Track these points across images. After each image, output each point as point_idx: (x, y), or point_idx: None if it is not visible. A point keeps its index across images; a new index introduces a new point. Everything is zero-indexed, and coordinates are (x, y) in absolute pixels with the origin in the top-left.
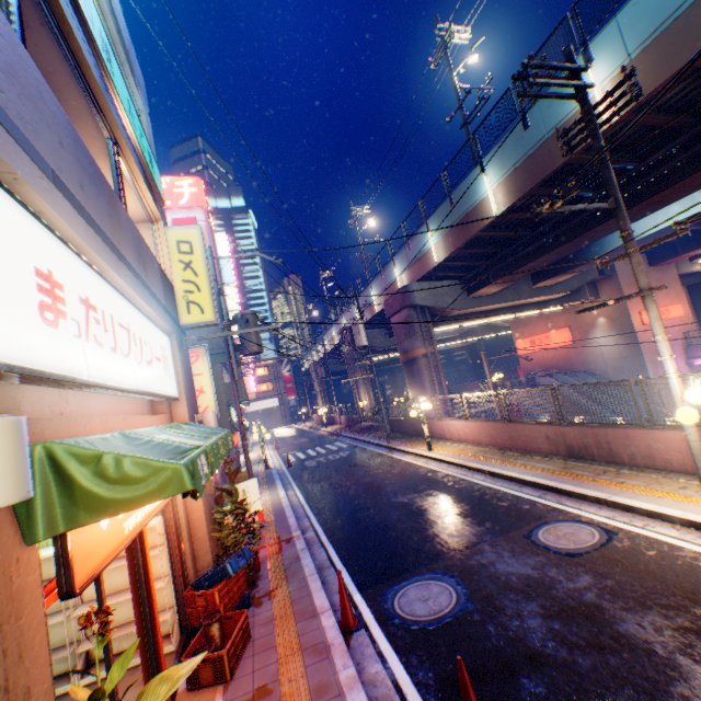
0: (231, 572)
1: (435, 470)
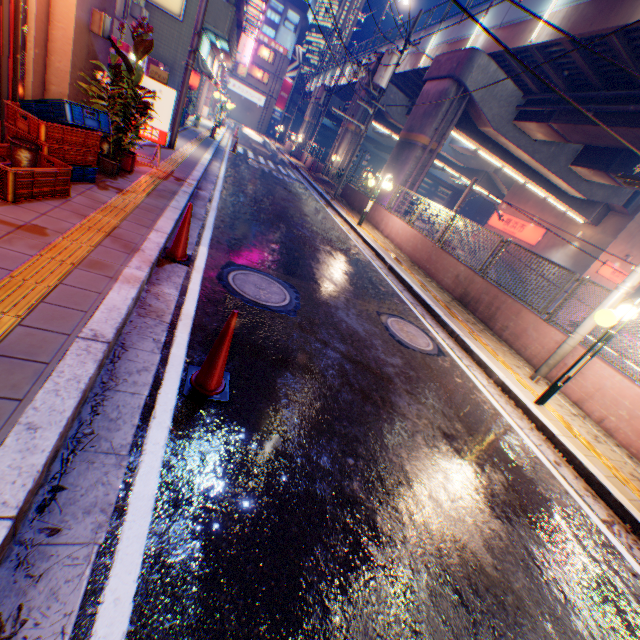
0: (69, 118)
1: (350, 239)
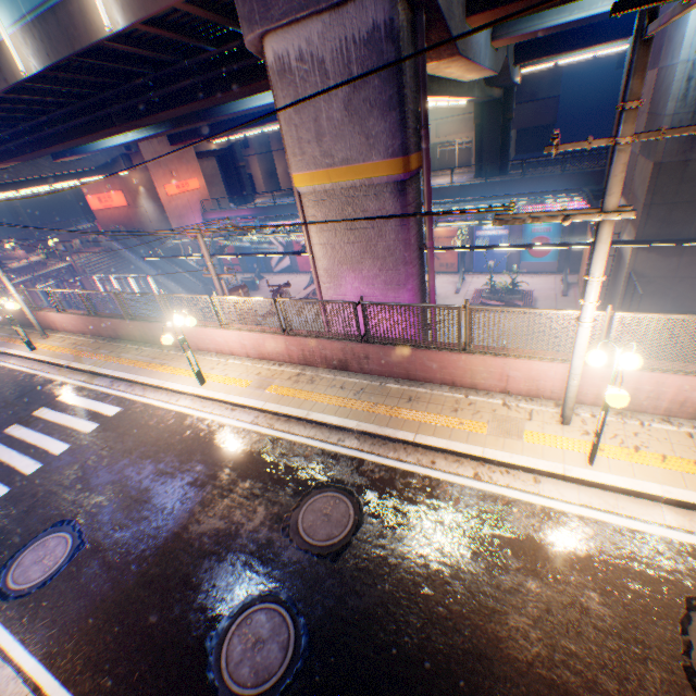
0: None
1: None
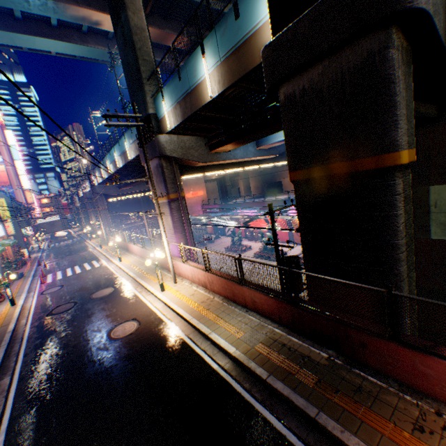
0: (20, 260)
1: (86, 245)
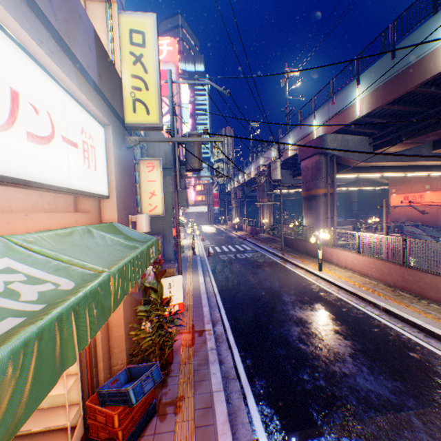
0: (133, 400)
1: (326, 290)
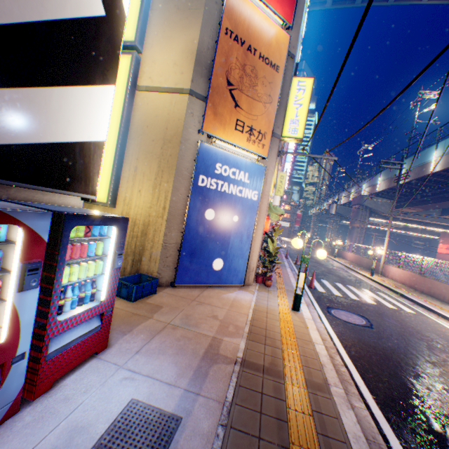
0: None
1: (329, 260)
